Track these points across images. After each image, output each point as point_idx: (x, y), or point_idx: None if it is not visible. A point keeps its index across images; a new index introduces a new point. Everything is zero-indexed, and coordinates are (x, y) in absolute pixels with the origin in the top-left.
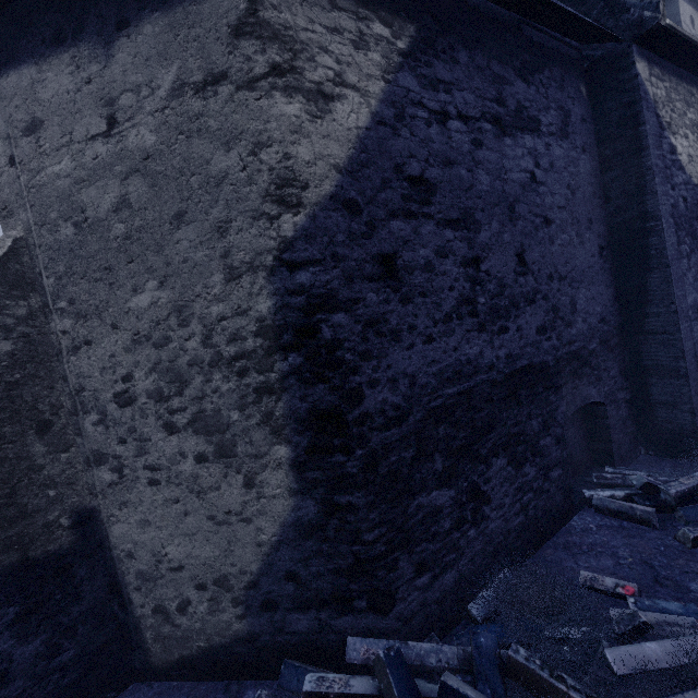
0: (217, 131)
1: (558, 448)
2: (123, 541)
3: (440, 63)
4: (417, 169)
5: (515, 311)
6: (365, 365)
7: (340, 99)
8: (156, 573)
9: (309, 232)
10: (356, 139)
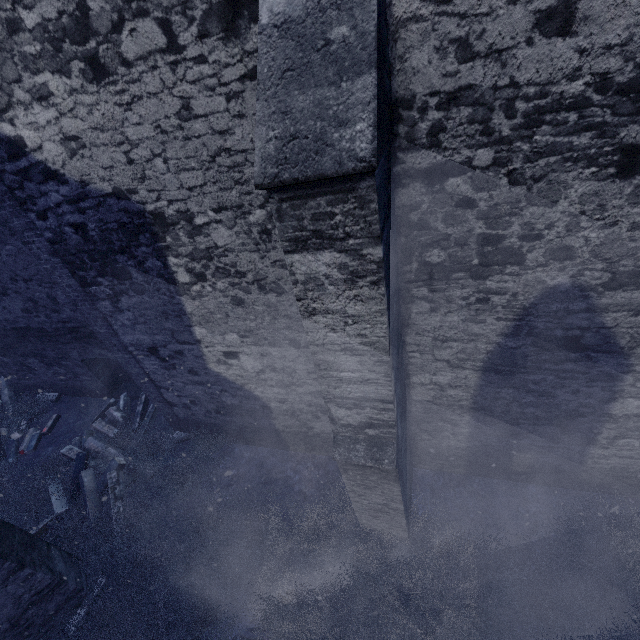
0: None
1: (82, 369)
2: None
3: None
4: None
5: None
6: None
7: None
8: None
9: None
10: None
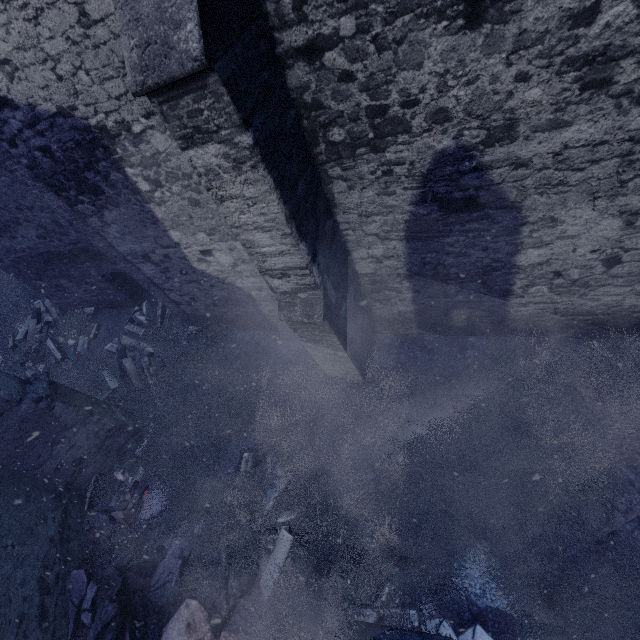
0: None
1: (104, 284)
2: None
3: None
4: None
5: (12, 229)
6: None
7: None
8: None
9: None
10: None
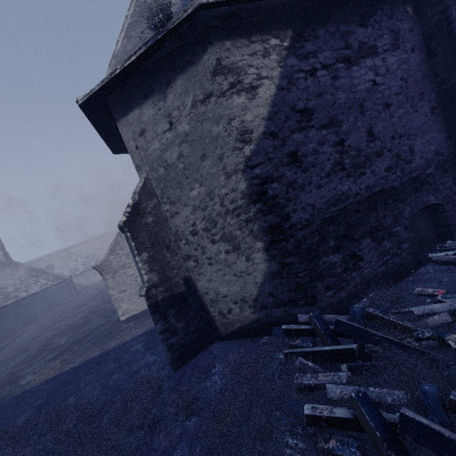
0: (212, 118)
1: (407, 232)
2: (202, 288)
3: (308, 43)
4: (302, 105)
5: (369, 162)
6: (289, 204)
7: (261, 86)
8: (217, 299)
9: (256, 152)
10: (270, 102)
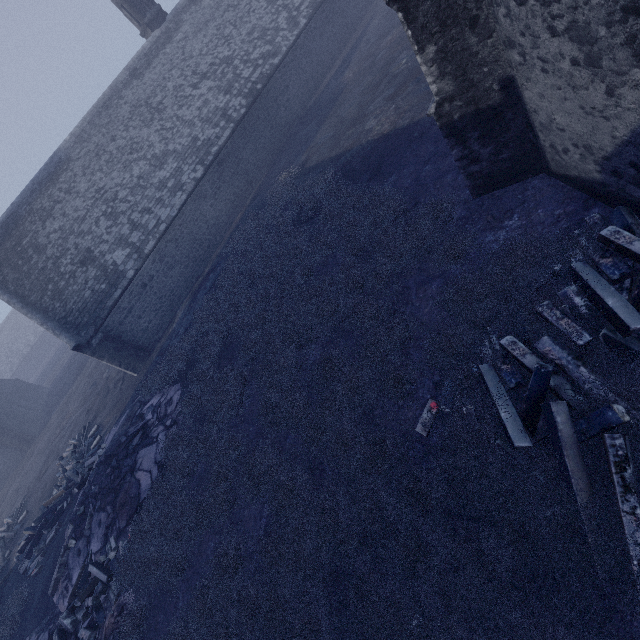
0: None
1: None
2: (530, 103)
3: None
4: None
5: None
6: None
7: None
8: (549, 127)
9: None
10: None
